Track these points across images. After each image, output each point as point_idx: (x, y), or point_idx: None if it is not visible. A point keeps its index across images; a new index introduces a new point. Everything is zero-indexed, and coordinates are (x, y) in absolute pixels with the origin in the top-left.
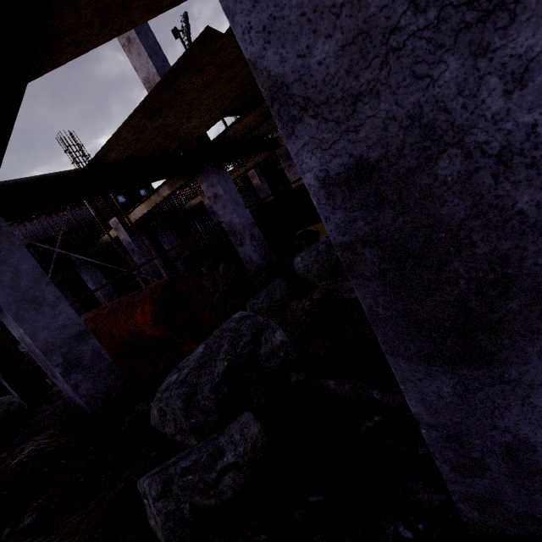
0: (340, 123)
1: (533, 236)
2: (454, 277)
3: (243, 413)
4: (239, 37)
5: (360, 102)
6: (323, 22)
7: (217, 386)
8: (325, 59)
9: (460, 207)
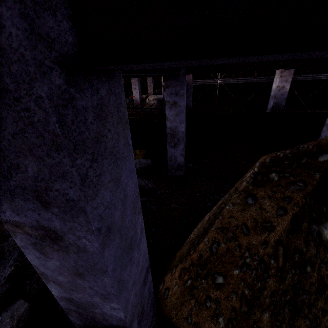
0: (67, 290)
1: (117, 327)
2: (99, 325)
3: (16, 302)
4: (29, 258)
5: (73, 291)
6: (62, 274)
7: (1, 286)
8: (63, 280)
9: (100, 317)
